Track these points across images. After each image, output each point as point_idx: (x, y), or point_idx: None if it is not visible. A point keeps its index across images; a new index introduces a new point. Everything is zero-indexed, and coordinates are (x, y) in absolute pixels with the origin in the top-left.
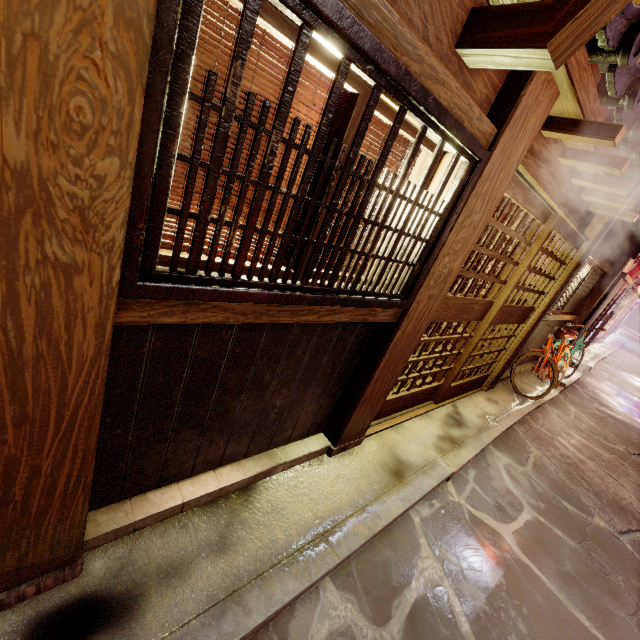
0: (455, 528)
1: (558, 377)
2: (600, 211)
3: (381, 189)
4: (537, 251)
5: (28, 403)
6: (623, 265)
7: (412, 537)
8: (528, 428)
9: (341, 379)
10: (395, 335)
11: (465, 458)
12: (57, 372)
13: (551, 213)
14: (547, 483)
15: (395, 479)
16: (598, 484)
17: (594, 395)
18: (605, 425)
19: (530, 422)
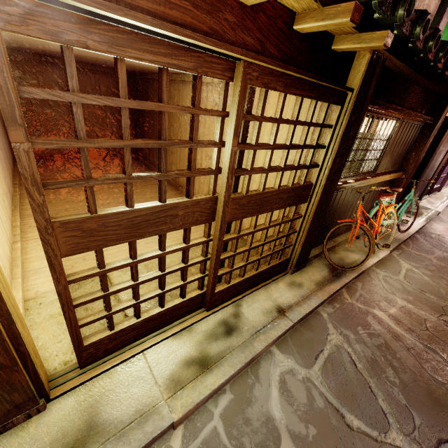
0: None
1: (375, 243)
2: (344, 45)
3: None
4: (236, 121)
5: None
6: (443, 110)
7: None
8: (338, 306)
9: None
10: None
11: (208, 388)
12: None
13: (235, 61)
14: (334, 388)
15: None
16: (410, 369)
17: (437, 242)
18: (441, 277)
19: (343, 297)
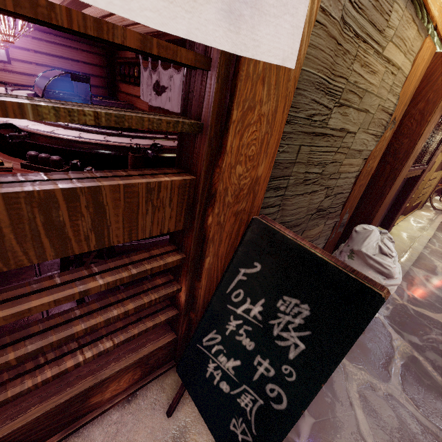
0: (441, 255)
1: None
2: None
3: (439, 130)
4: None
5: (388, 200)
6: None
7: (428, 257)
8: None
9: (392, 202)
10: (419, 180)
11: (431, 233)
12: (394, 192)
13: None
14: None
15: (412, 240)
16: None
17: None
18: None
19: None
